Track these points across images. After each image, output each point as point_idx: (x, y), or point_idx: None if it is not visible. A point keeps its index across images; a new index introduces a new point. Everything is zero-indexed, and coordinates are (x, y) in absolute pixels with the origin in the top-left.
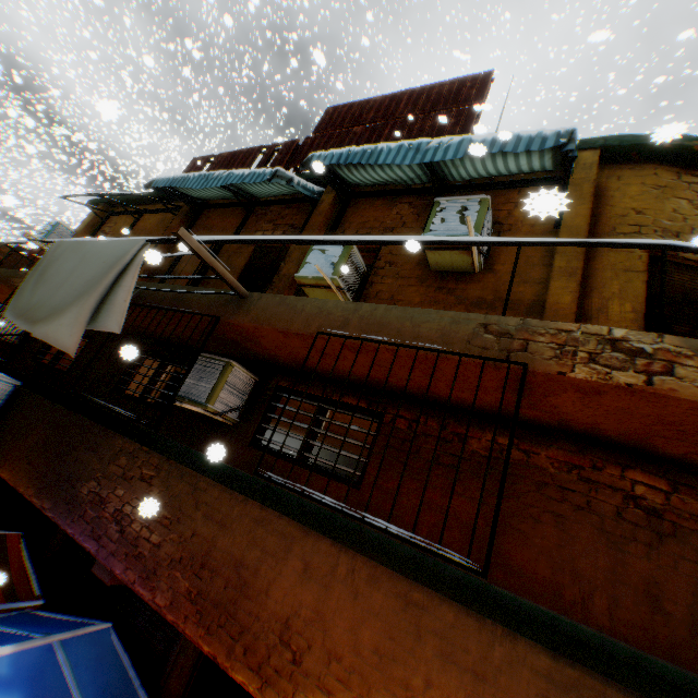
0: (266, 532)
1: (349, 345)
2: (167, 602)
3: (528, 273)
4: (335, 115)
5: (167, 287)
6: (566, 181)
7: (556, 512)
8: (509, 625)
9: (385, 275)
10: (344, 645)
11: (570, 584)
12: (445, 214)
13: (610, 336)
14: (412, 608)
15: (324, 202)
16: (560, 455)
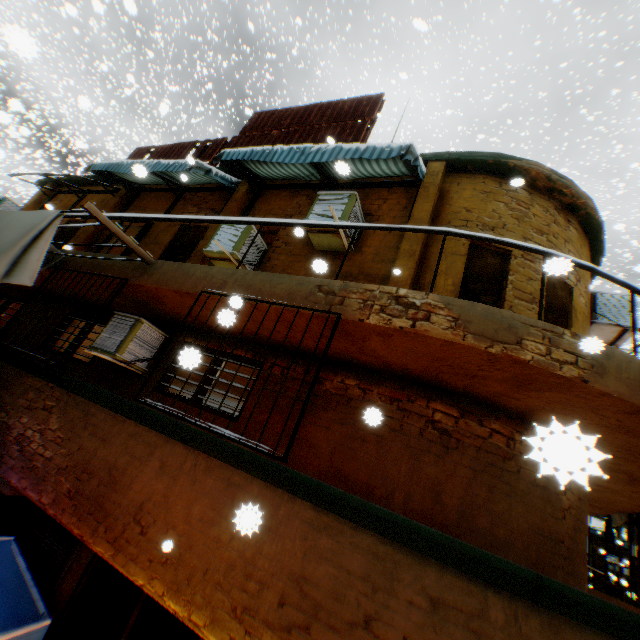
0: (137, 443)
1: (225, 302)
2: (52, 501)
3: (386, 254)
4: (259, 119)
5: (90, 254)
6: (418, 184)
7: (379, 433)
8: (292, 492)
9: (281, 253)
10: (179, 518)
11: (381, 486)
12: (323, 204)
13: (397, 294)
14: (232, 487)
15: (239, 191)
16: (387, 391)
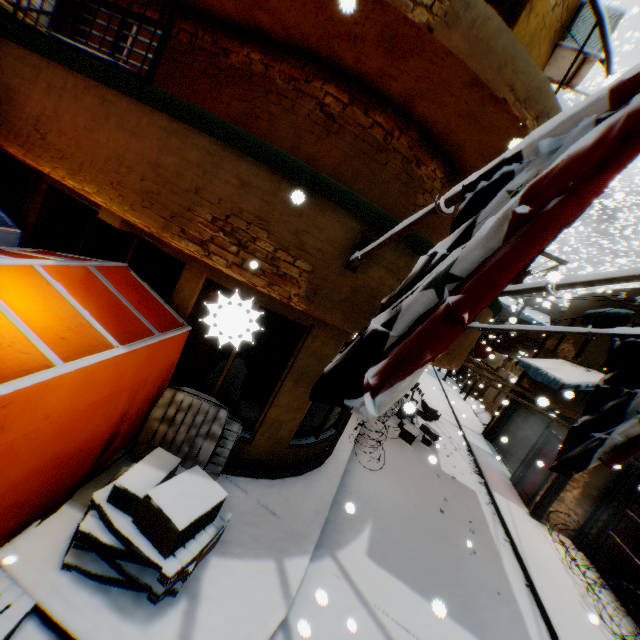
0: (25, 67)
1: None
2: None
3: None
4: None
5: None
6: None
7: (272, 113)
8: (151, 106)
9: None
10: (70, 128)
11: None
12: None
13: None
14: (107, 105)
15: None
16: (288, 71)
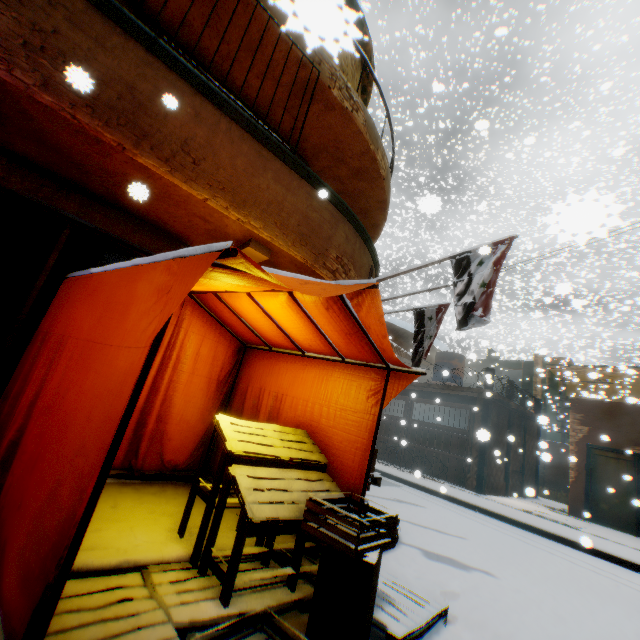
0: (157, 77)
1: None
2: (38, 85)
3: None
4: None
5: None
6: None
7: None
8: (301, 175)
9: None
10: (227, 164)
11: None
12: None
13: (347, 85)
14: (263, 158)
15: None
16: None
